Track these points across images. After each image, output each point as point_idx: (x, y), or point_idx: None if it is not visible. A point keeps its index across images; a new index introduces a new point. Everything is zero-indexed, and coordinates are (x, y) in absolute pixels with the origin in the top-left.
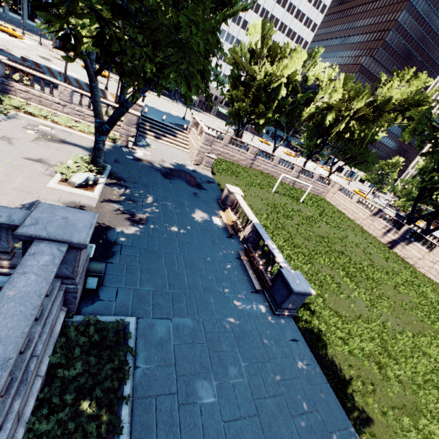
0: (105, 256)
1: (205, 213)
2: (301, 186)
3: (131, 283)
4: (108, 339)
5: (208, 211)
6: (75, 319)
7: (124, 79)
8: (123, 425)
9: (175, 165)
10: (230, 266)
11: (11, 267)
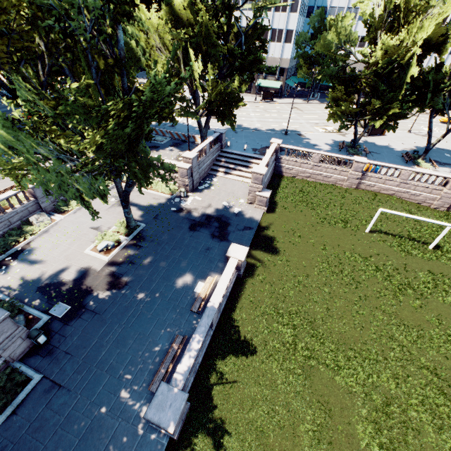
0: (68, 318)
1: (195, 277)
2: None
3: (64, 345)
4: (8, 387)
5: (201, 274)
6: (13, 364)
7: None
8: None
9: (218, 210)
10: (159, 349)
11: None
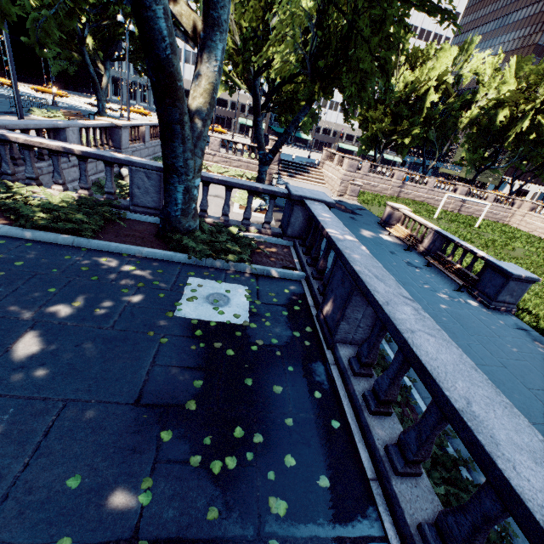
0: None
1: (371, 232)
2: (470, 213)
3: None
4: None
5: (372, 231)
6: None
7: (348, 75)
8: (385, 344)
9: None
10: (419, 270)
11: (272, 235)
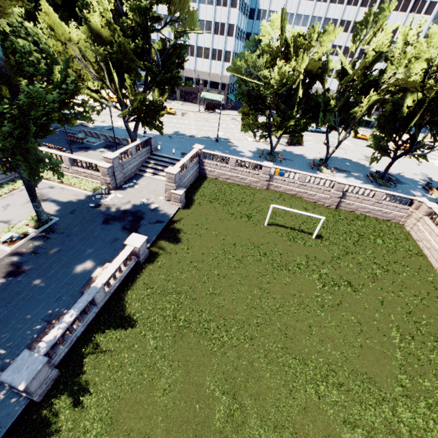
0: None
1: (95, 264)
2: (353, 209)
3: None
4: None
5: (103, 261)
6: None
7: None
8: None
9: (136, 206)
10: (41, 327)
11: None
